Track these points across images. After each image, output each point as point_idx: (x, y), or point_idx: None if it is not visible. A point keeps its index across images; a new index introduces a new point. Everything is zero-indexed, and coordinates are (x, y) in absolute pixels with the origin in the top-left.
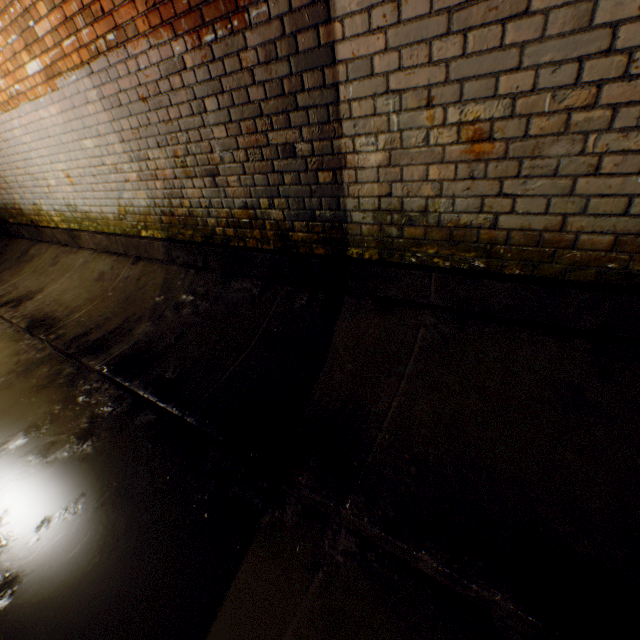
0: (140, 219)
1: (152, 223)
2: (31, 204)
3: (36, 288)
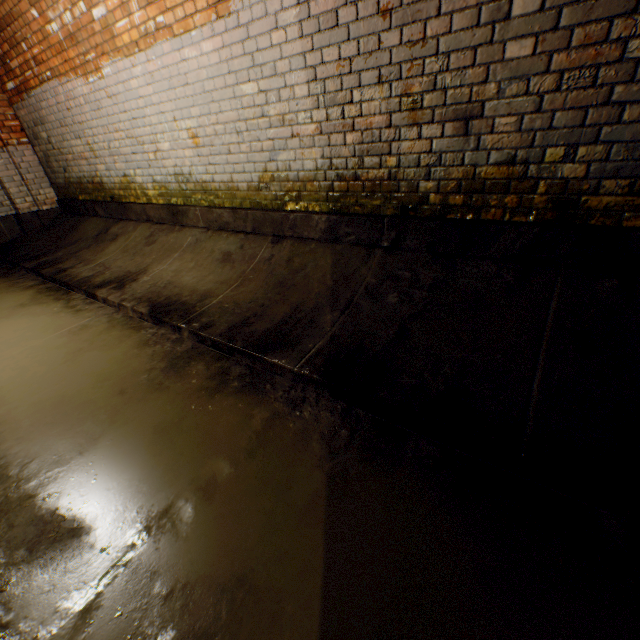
0: (292, 187)
1: (311, 192)
2: (119, 176)
3: (135, 269)
